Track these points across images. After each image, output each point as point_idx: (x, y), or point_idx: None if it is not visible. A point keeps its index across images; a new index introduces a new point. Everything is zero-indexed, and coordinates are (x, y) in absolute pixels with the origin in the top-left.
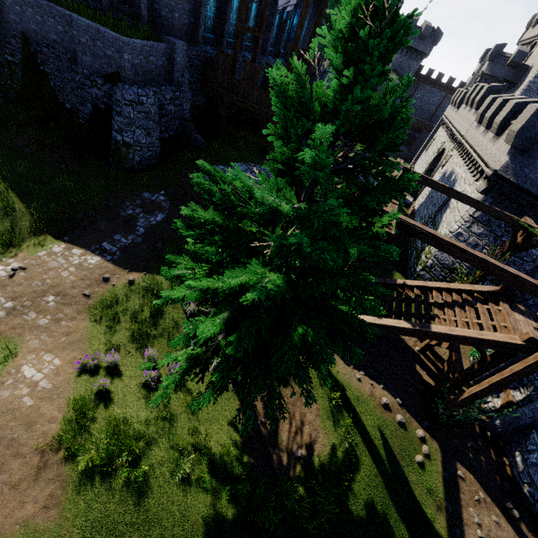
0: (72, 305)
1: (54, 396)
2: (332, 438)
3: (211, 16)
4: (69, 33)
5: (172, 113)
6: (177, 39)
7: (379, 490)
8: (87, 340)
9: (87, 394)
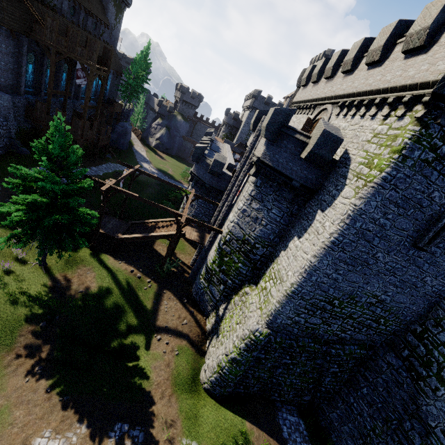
0: None
1: None
2: (100, 284)
3: (30, 80)
4: None
5: (2, 134)
6: (4, 93)
7: (121, 298)
8: None
9: None
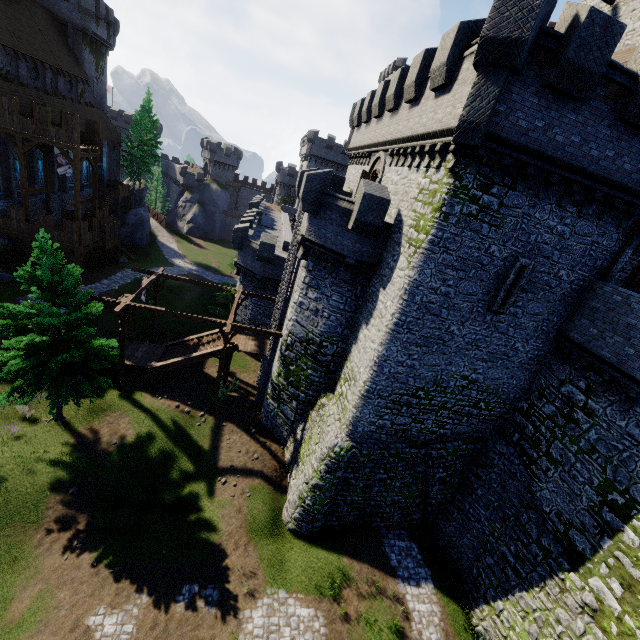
0: None
1: None
2: (138, 430)
3: None
4: None
5: None
6: None
7: (168, 442)
8: None
9: None
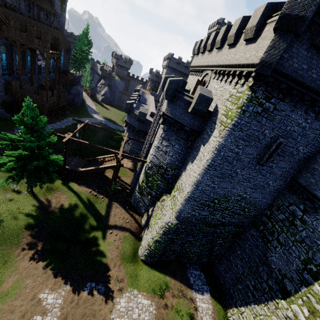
0: None
1: None
2: (70, 202)
3: (5, 65)
4: None
5: None
6: None
7: (85, 210)
8: None
9: None
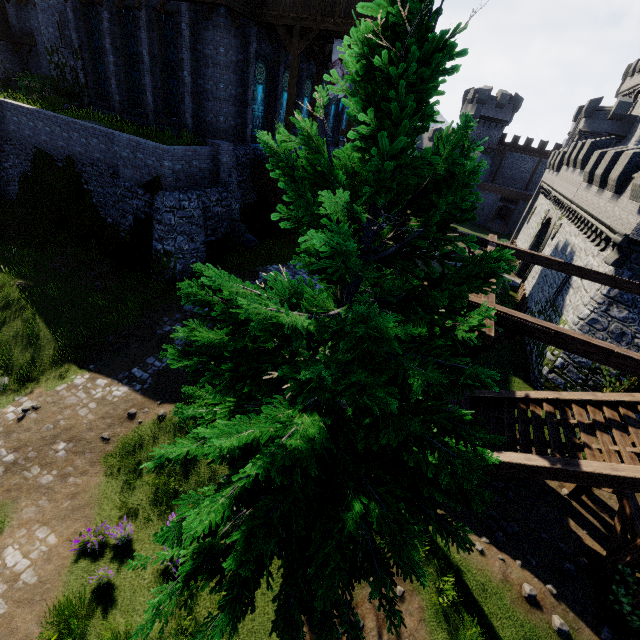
0: (86, 454)
1: (36, 597)
2: None
3: (259, 115)
4: (111, 150)
5: (219, 214)
6: (223, 141)
7: None
8: (96, 503)
9: (82, 592)
